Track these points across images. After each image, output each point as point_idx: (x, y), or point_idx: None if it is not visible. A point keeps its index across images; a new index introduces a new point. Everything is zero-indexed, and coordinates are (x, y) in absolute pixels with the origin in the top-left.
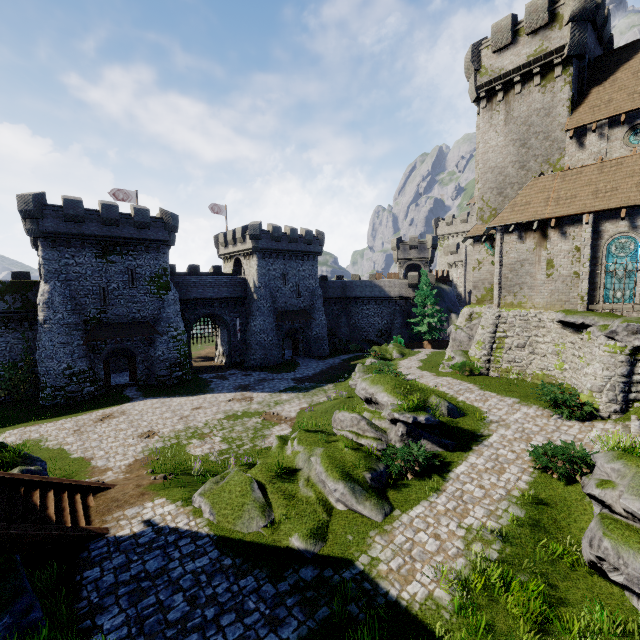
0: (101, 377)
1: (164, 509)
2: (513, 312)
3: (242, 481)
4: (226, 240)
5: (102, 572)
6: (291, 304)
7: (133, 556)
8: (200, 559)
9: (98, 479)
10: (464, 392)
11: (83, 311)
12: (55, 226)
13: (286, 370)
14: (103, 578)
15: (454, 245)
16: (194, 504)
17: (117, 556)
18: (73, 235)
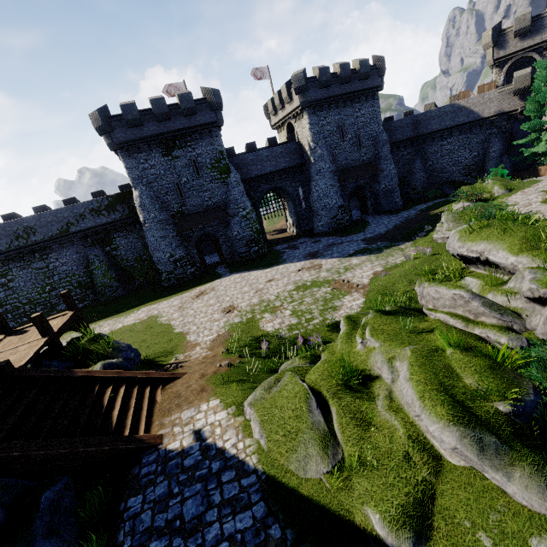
0: (197, 260)
1: (215, 417)
2: None
3: (296, 394)
4: (274, 106)
5: (143, 504)
6: (352, 159)
7: (174, 486)
8: (241, 515)
9: (188, 355)
10: None
11: (168, 208)
12: (124, 135)
13: (355, 231)
14: (141, 515)
15: None
16: (245, 415)
17: (161, 482)
18: (139, 140)
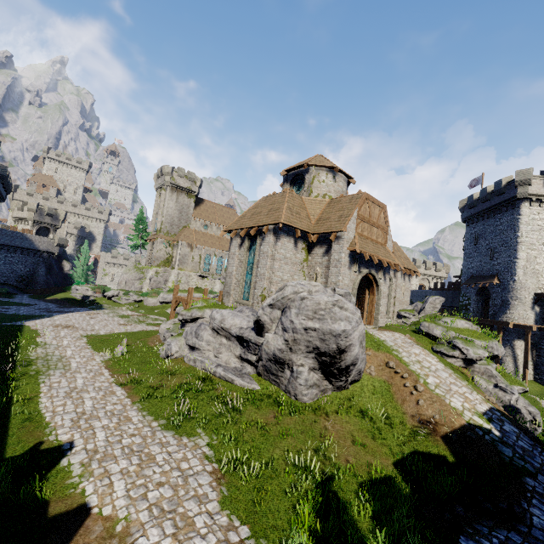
0: None
1: None
2: (183, 271)
3: None
4: None
5: None
6: None
7: None
8: None
9: None
10: None
11: None
12: None
13: (25, 304)
14: None
15: None
16: None
17: None
18: None
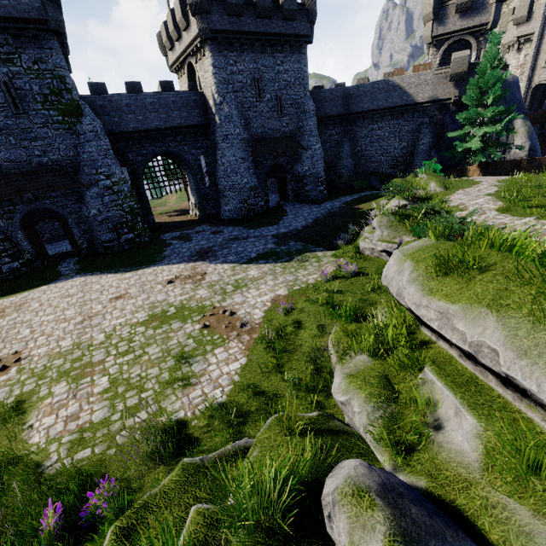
0: (25, 249)
1: None
2: None
3: None
4: (170, 35)
5: None
6: (271, 128)
7: None
8: None
9: None
10: None
11: None
12: None
13: (267, 222)
14: None
15: (525, 4)
16: None
17: None
18: None
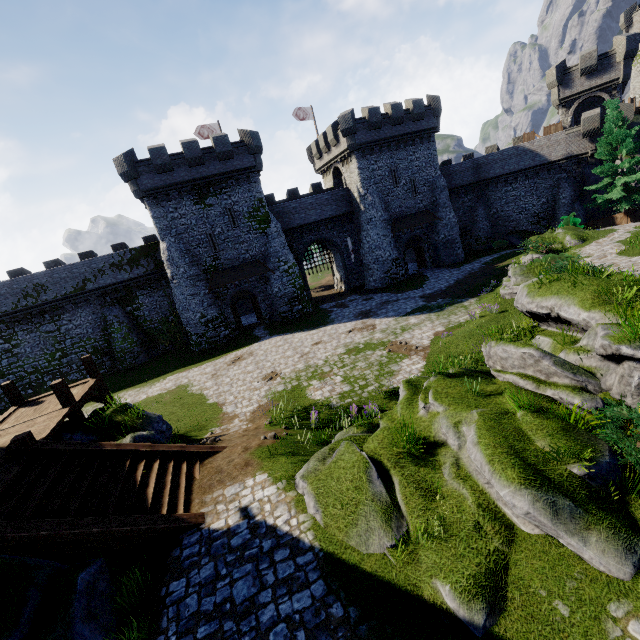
0: (232, 321)
1: (264, 492)
2: None
3: (354, 464)
4: (319, 149)
5: (187, 588)
6: (407, 207)
7: (222, 568)
8: (299, 595)
9: (225, 428)
10: None
11: (200, 261)
12: (151, 182)
13: (412, 287)
14: (186, 599)
15: None
16: (297, 489)
17: (206, 563)
18: (169, 187)
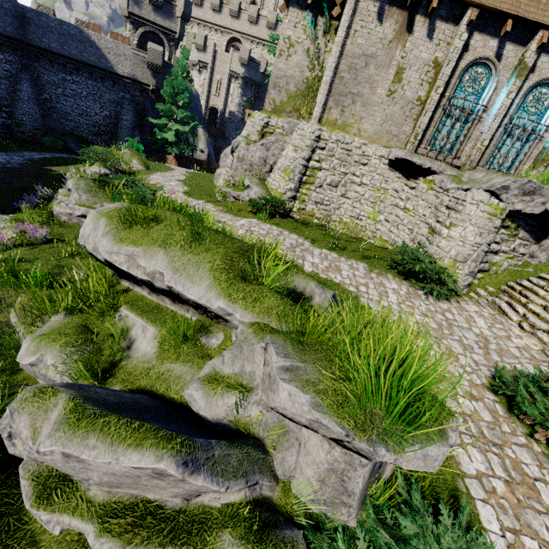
0: None
1: None
2: (337, 135)
3: None
4: None
5: None
6: None
7: None
8: None
9: None
10: (303, 252)
11: None
12: None
13: None
14: None
15: (202, 36)
16: None
17: None
18: None
